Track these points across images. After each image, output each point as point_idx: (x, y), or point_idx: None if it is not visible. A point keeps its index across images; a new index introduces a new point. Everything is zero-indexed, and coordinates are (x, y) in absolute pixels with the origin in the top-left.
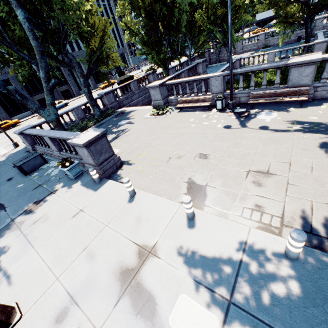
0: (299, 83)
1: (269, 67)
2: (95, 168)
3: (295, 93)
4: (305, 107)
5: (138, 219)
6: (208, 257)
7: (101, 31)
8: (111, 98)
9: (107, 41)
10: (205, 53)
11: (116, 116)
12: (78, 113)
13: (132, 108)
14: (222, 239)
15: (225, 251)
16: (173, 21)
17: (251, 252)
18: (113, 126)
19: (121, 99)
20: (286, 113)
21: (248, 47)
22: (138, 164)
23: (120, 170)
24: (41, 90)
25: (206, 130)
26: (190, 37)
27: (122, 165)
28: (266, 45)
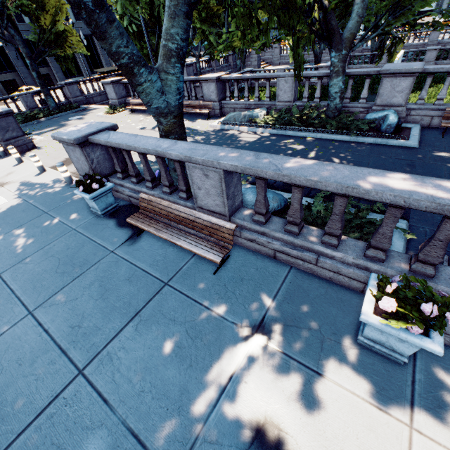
0: (210, 98)
1: (191, 80)
2: (2, 143)
3: (205, 106)
4: (208, 120)
5: (10, 173)
6: (30, 185)
7: (53, 8)
8: (75, 90)
9: (56, 22)
10: (230, 56)
11: (75, 112)
12: (28, 100)
13: (99, 106)
14: (46, 179)
15: (42, 183)
16: (155, 11)
17: (53, 183)
18: (62, 120)
19: (91, 94)
20: (192, 122)
21: (286, 58)
22: (48, 148)
23: (30, 151)
24: (7, 68)
25: (126, 129)
26: (199, 33)
27: (36, 148)
28: (305, 60)
